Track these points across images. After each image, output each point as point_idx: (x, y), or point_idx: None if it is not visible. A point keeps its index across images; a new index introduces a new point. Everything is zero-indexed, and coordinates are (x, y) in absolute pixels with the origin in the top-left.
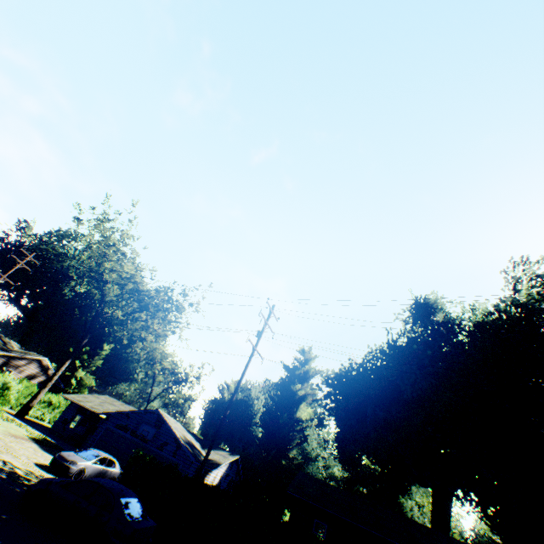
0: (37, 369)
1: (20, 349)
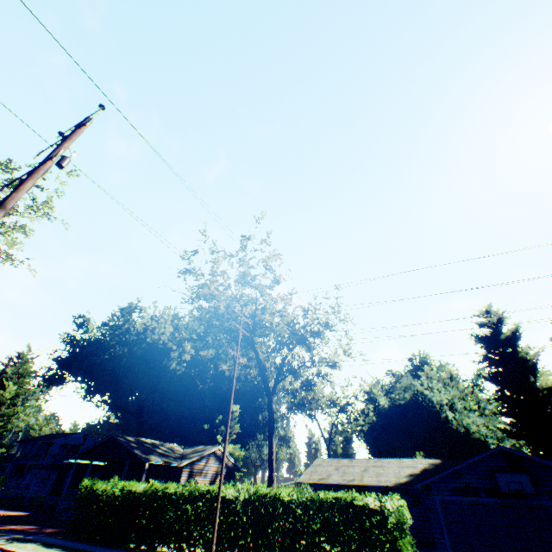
0: (215, 463)
1: (186, 449)
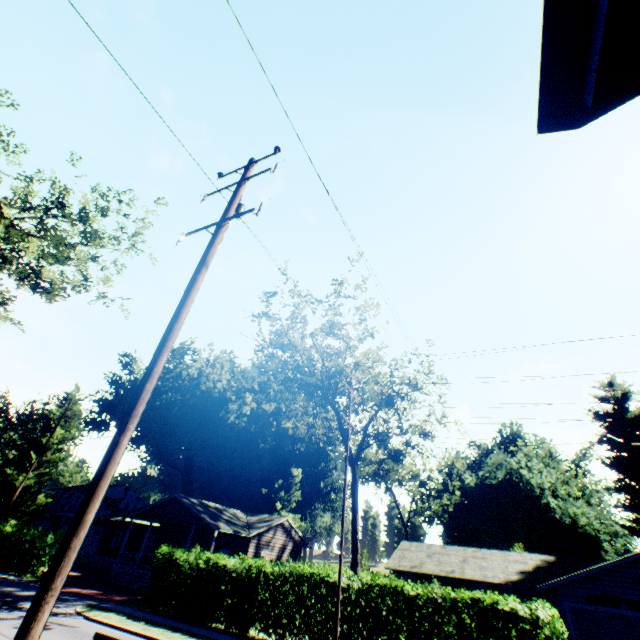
0: (282, 536)
1: (250, 517)
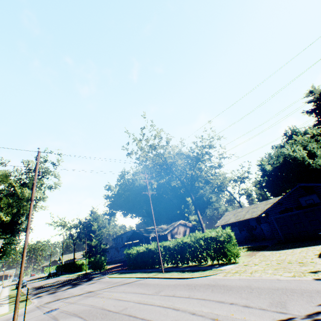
0: (182, 227)
1: (167, 226)
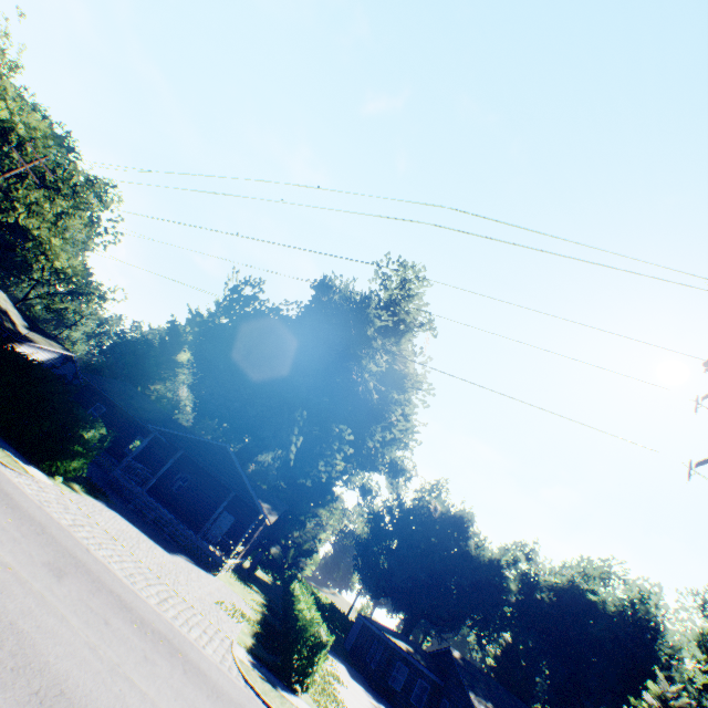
0: None
1: None
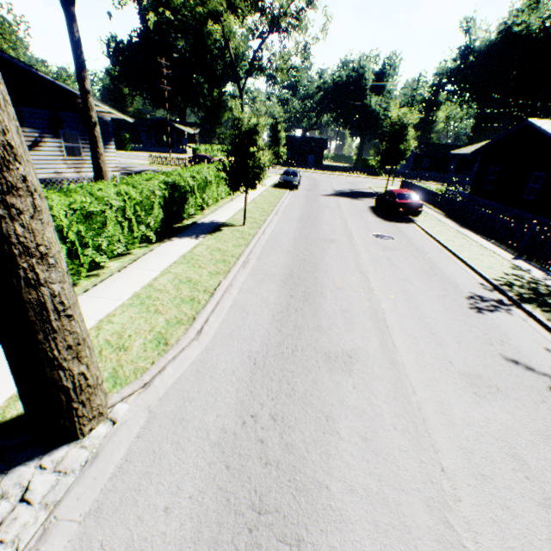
0: None
1: None
